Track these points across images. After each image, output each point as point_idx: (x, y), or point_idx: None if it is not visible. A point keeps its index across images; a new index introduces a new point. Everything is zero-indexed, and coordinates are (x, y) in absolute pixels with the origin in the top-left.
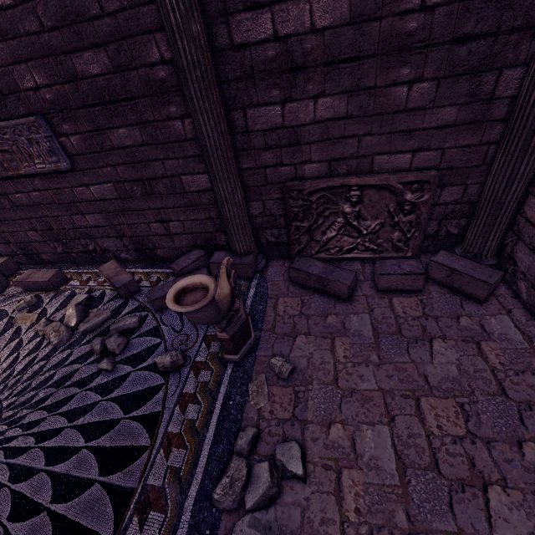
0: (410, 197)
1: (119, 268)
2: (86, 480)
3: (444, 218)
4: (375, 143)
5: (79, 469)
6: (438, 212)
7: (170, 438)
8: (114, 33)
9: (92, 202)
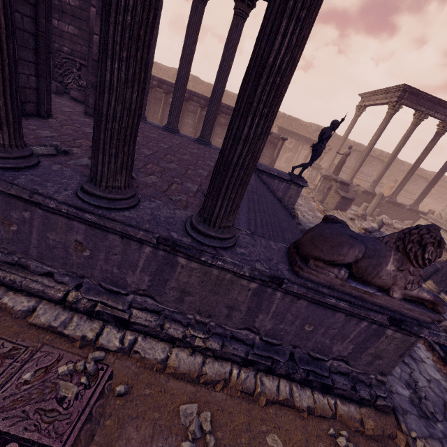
0: None
1: None
2: None
3: None
4: (87, 50)
5: None
6: None
7: None
8: None
9: None
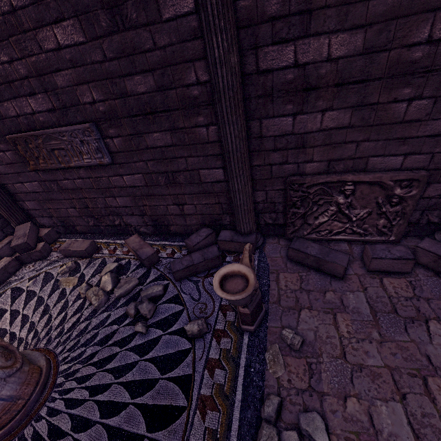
0: (399, 192)
1: (142, 242)
2: (136, 435)
3: (426, 209)
4: (372, 147)
5: (129, 424)
6: (421, 204)
7: (204, 400)
8: (161, 62)
9: (123, 188)
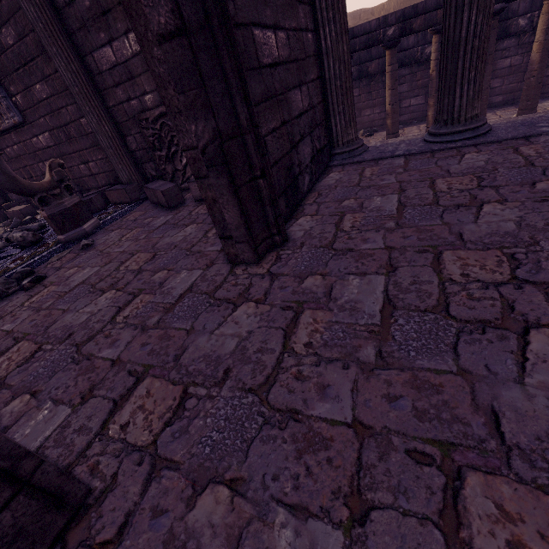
0: None
1: None
2: None
3: None
4: None
5: None
6: None
7: None
8: (10, 11)
9: (44, 150)
